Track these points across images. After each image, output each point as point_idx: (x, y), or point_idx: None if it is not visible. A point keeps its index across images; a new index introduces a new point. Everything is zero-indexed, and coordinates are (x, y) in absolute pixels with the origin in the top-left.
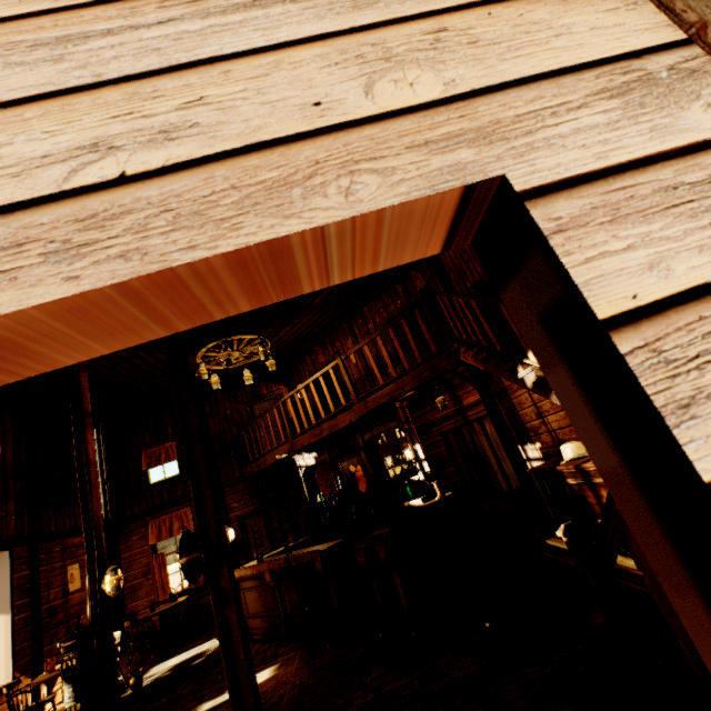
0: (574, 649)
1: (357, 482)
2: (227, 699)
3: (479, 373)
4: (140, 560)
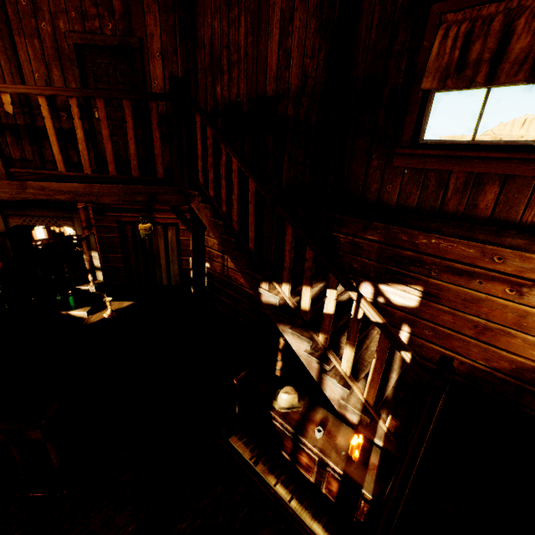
0: (216, 493)
1: None
2: None
3: (202, 223)
4: None
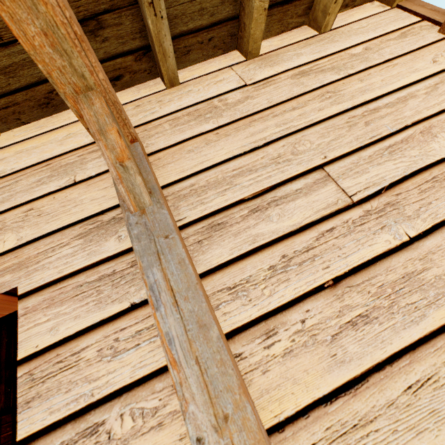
0: None
1: None
2: None
3: None
4: None
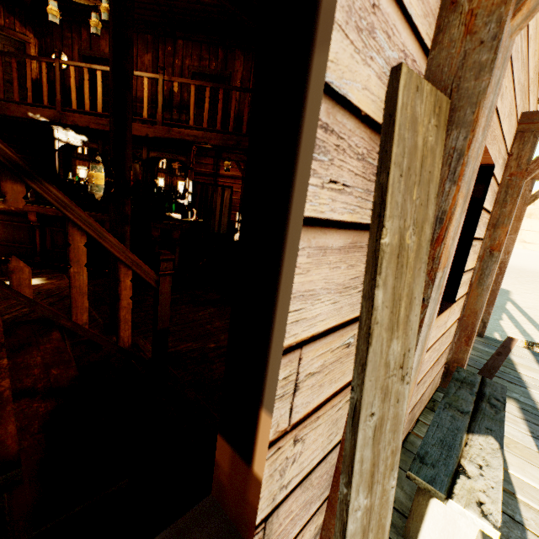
0: None
1: None
2: None
3: None
4: None
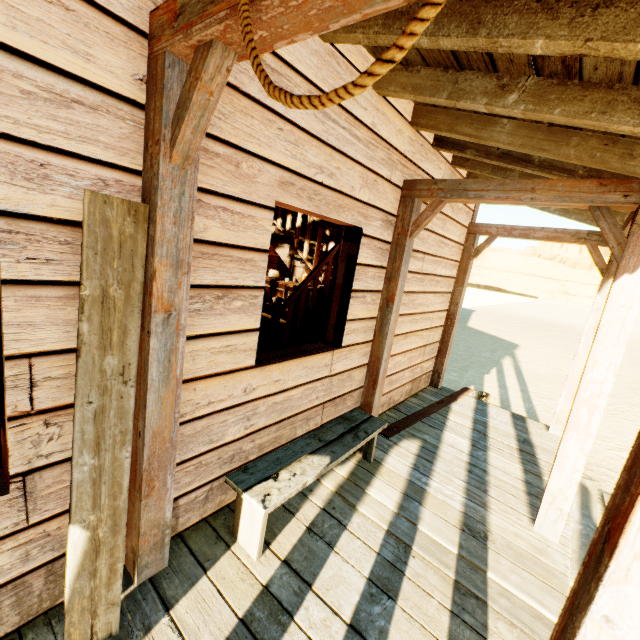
0: None
1: None
2: None
3: None
4: None
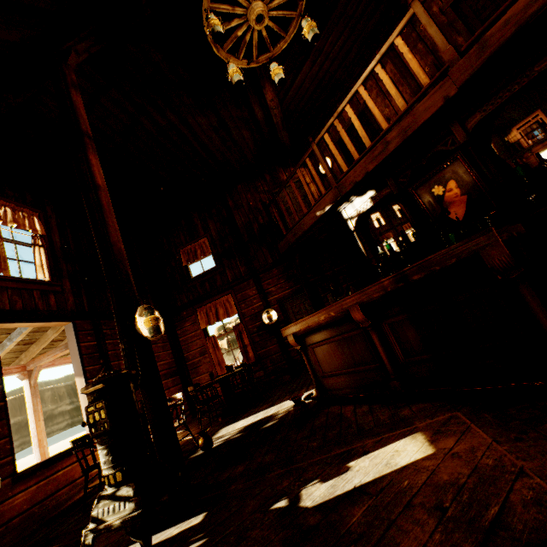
0: None
1: (446, 209)
2: (356, 486)
3: None
4: (195, 342)
